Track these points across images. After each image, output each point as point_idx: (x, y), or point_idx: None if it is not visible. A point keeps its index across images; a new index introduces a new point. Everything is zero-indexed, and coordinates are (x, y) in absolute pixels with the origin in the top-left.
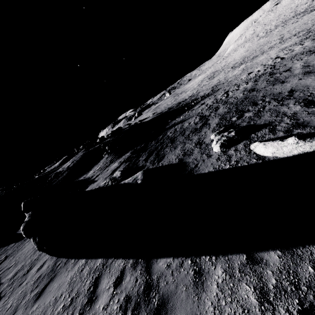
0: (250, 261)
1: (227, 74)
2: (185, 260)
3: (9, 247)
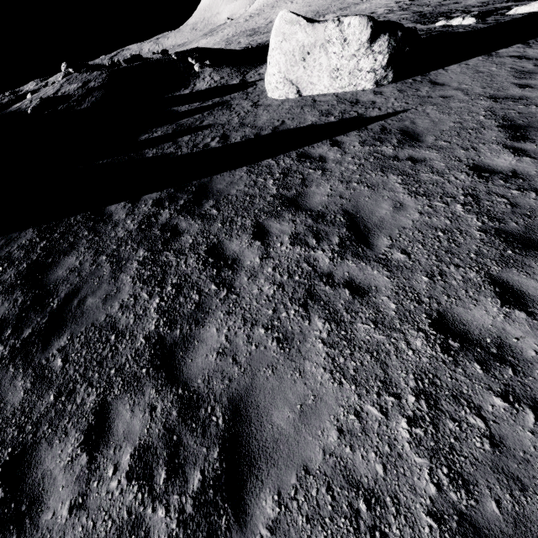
0: None
1: None
2: None
3: (185, 139)
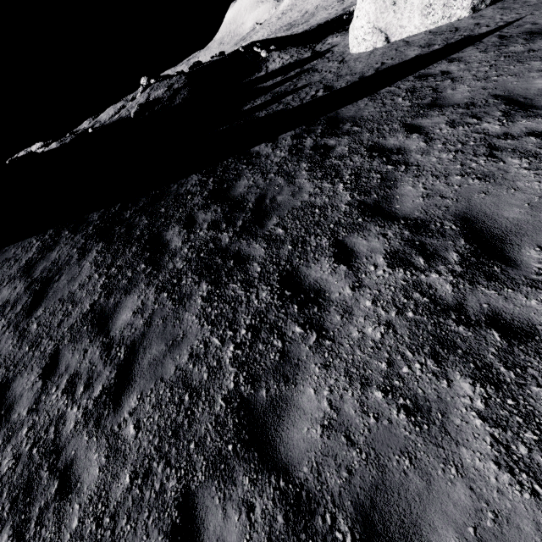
0: None
1: (346, 3)
2: None
3: (289, 98)
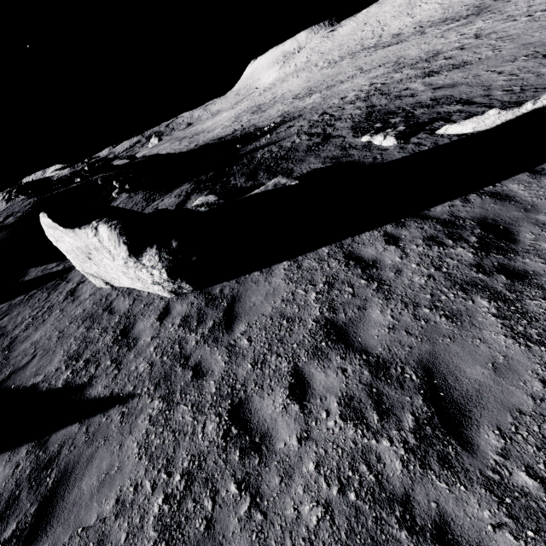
0: (534, 173)
1: (292, 105)
2: (468, 196)
3: None
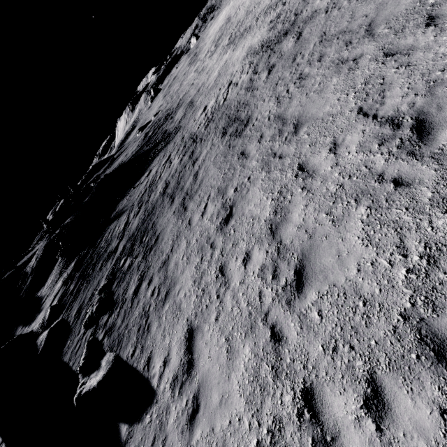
0: None
1: (216, 62)
2: None
3: None
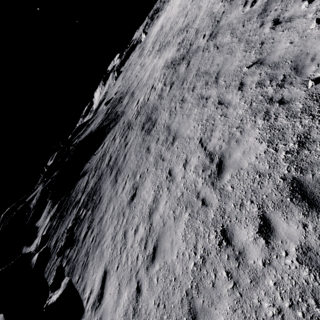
0: None
1: (150, 63)
2: None
3: None
